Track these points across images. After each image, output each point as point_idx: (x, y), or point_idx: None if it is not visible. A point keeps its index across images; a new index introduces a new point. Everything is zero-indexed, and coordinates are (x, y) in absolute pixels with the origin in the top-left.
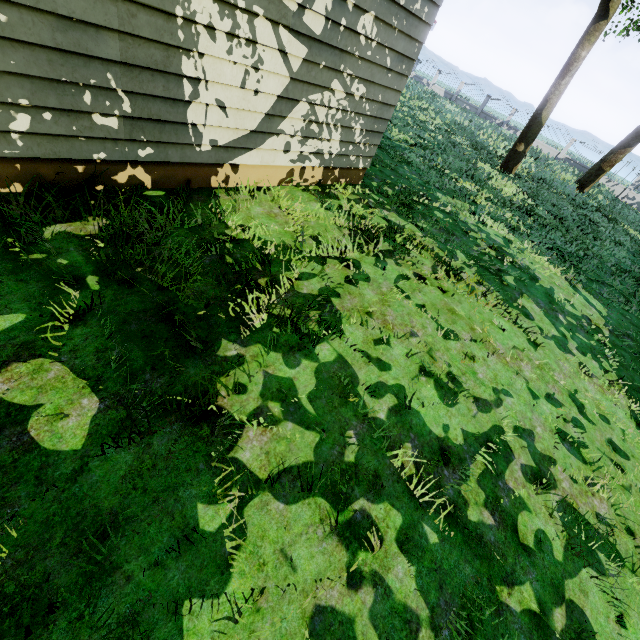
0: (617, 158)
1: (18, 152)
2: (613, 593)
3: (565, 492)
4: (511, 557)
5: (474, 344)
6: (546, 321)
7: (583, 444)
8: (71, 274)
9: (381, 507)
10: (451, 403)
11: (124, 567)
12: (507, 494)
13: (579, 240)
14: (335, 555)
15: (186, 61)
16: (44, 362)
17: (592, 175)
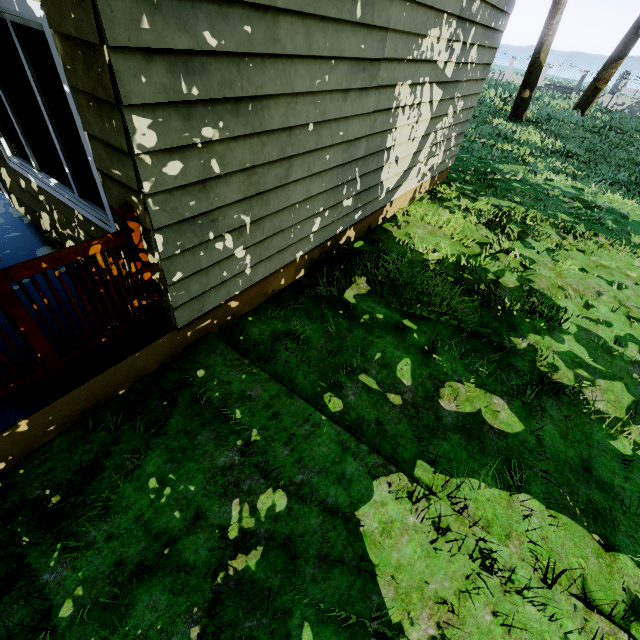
0: (610, 73)
1: (310, 246)
2: None
3: None
4: None
5: (639, 287)
6: None
7: None
8: (394, 323)
9: None
10: None
11: (614, 483)
12: None
13: (622, 166)
14: None
15: (388, 137)
16: (450, 384)
17: (589, 97)
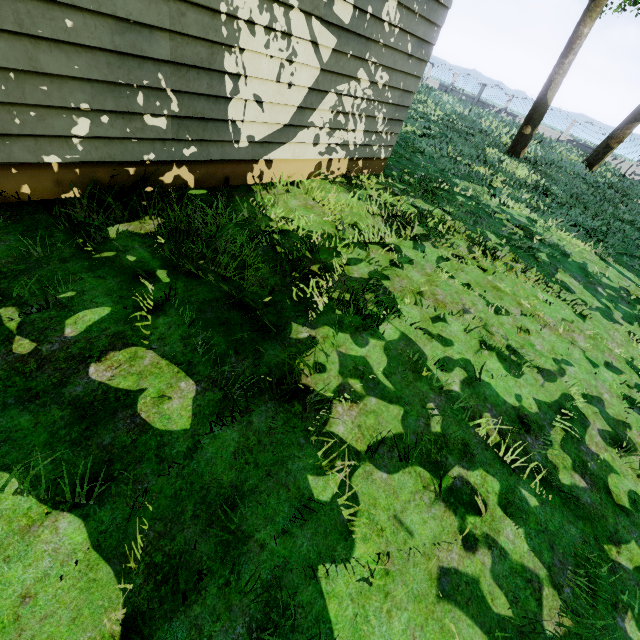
0: (624, 134)
1: (78, 157)
2: None
3: None
4: (611, 517)
5: (525, 318)
6: (587, 294)
7: None
8: (142, 269)
9: (477, 474)
10: (517, 374)
11: (255, 536)
12: (592, 458)
13: (599, 216)
14: (445, 520)
15: (228, 57)
16: (137, 350)
17: (600, 153)
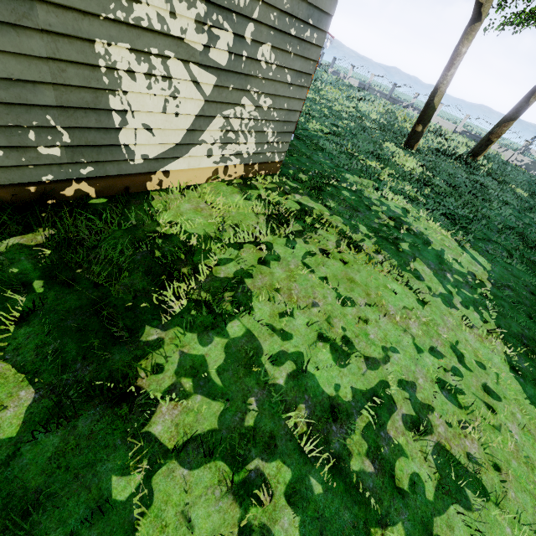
0: (502, 130)
1: None
2: (477, 526)
3: (440, 436)
4: (387, 500)
5: (368, 308)
6: (435, 280)
7: (459, 391)
8: (20, 281)
9: (274, 465)
10: (343, 364)
11: None
12: (387, 443)
13: (470, 204)
14: (229, 512)
15: (113, 98)
16: None
17: (483, 145)
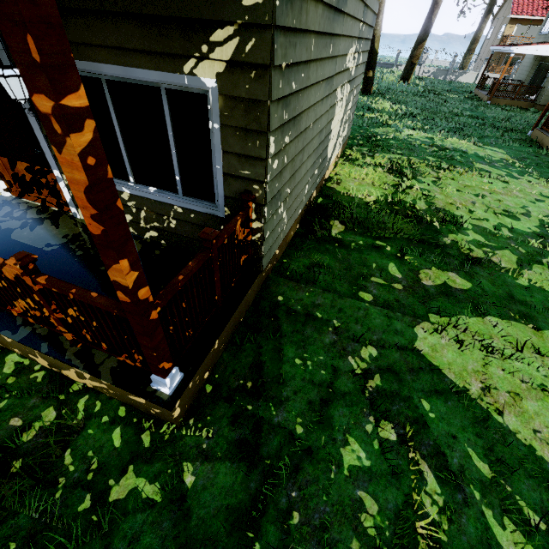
0: (419, 52)
1: (303, 206)
2: None
3: None
4: None
5: (492, 195)
6: (495, 170)
7: None
8: (371, 244)
9: None
10: (518, 220)
11: (527, 300)
12: None
13: (449, 118)
14: None
15: (332, 123)
16: (422, 271)
17: (409, 70)
